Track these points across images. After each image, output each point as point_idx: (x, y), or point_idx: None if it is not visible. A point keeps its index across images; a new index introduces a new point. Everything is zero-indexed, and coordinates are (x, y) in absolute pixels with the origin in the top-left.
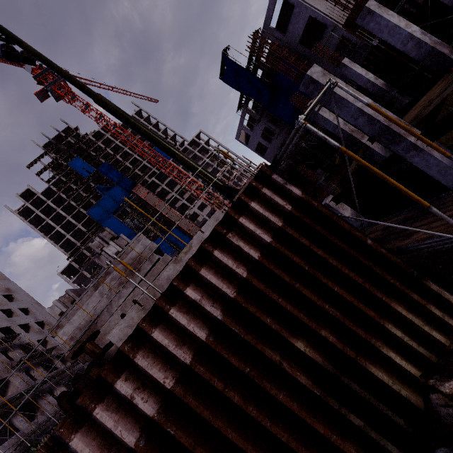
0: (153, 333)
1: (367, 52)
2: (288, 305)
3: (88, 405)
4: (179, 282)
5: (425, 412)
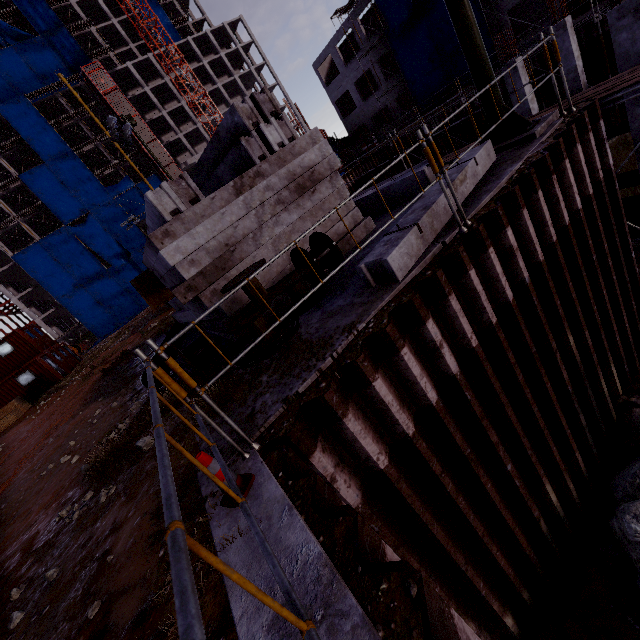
0: (471, 270)
1: (580, 27)
2: (574, 292)
3: (397, 340)
4: (504, 212)
5: (617, 423)
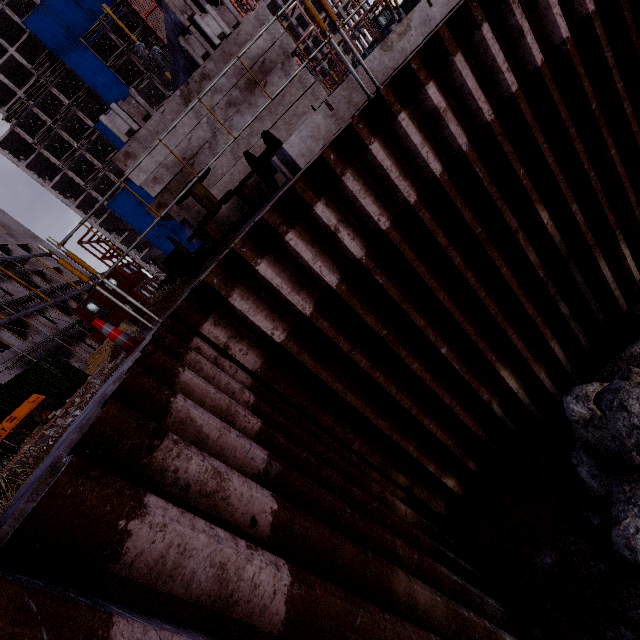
0: (372, 144)
1: None
2: (551, 157)
3: (278, 227)
4: (421, 65)
5: (626, 313)
